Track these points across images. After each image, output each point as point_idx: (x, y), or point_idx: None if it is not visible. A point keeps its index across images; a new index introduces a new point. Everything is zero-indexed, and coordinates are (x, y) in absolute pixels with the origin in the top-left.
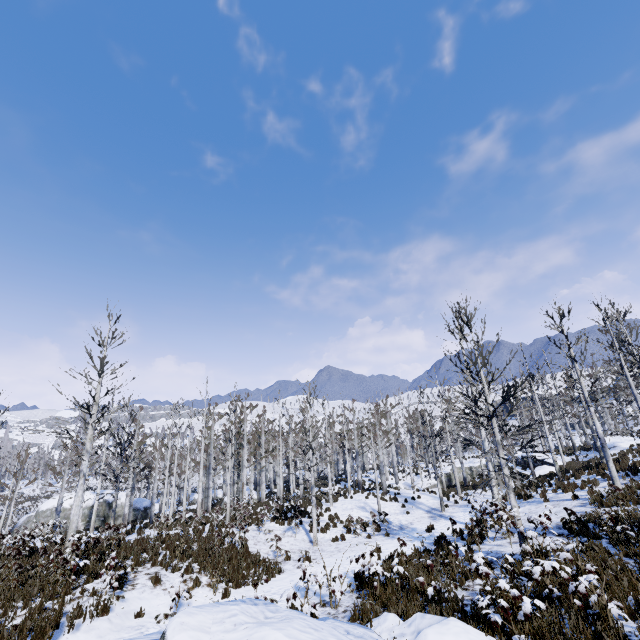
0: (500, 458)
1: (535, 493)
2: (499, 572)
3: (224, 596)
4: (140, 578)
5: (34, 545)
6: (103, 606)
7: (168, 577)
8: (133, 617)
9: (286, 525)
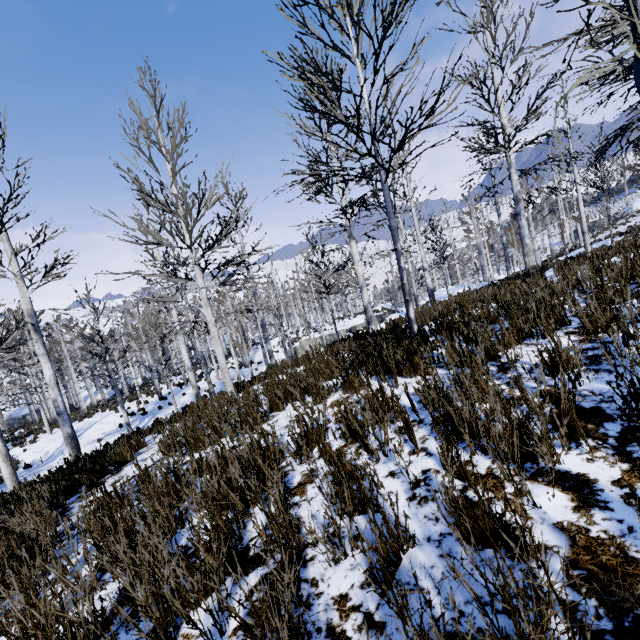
0: None
1: None
2: None
3: None
4: None
5: None
6: None
7: None
8: None
9: None
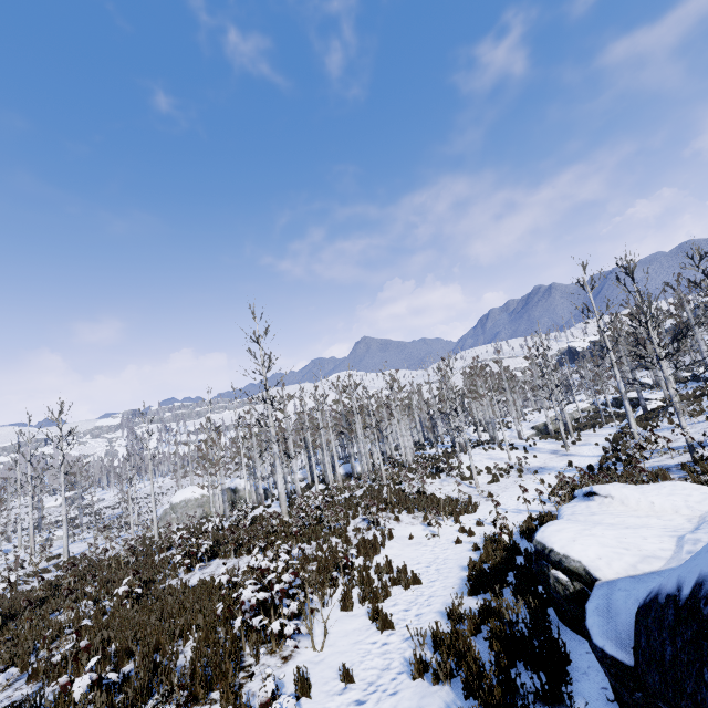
0: (669, 390)
1: (658, 423)
2: (680, 474)
3: (456, 522)
4: (380, 520)
5: (214, 524)
6: (389, 533)
7: (399, 517)
8: (406, 540)
9: (437, 478)
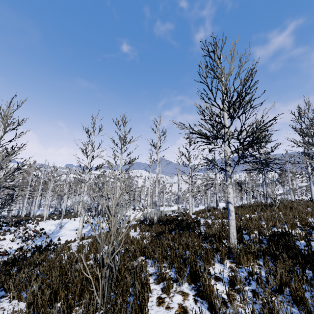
0: None
1: None
2: None
3: None
4: None
5: None
6: None
7: None
8: None
9: None
